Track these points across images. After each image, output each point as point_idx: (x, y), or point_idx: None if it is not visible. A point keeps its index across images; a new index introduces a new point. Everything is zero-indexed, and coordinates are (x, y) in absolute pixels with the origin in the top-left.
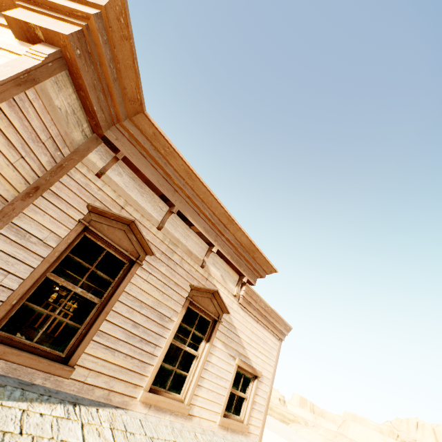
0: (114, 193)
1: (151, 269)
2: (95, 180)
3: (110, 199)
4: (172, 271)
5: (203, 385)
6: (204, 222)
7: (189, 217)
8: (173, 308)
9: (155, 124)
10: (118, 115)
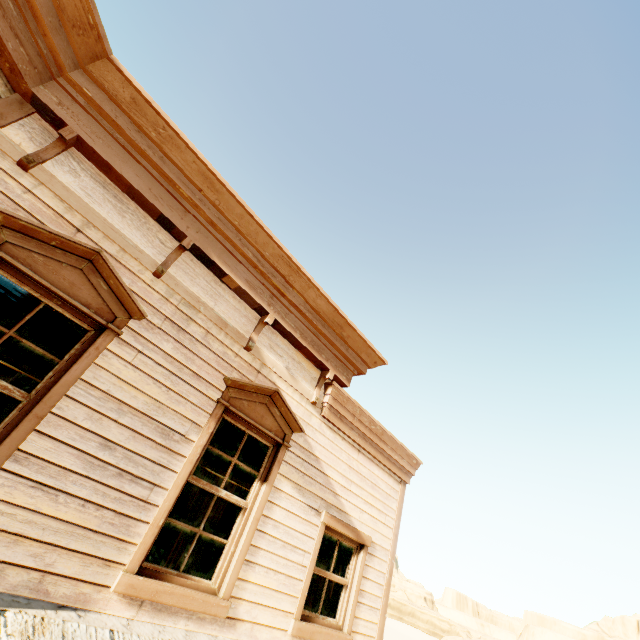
0: (60, 203)
1: (142, 345)
2: (18, 174)
3: (50, 212)
4: (187, 352)
5: (257, 560)
6: (247, 272)
7: (216, 258)
8: (191, 417)
9: (132, 81)
10: (56, 57)
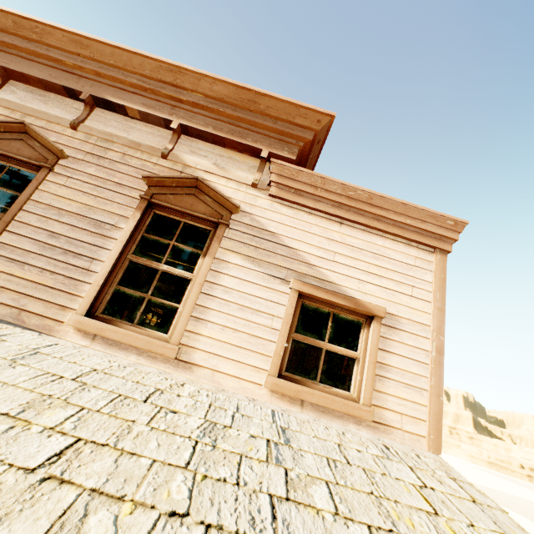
0: (7, 111)
1: (71, 173)
2: None
3: (2, 117)
4: (108, 171)
5: (208, 318)
6: (143, 98)
7: (111, 98)
8: (118, 213)
9: (6, 10)
10: None
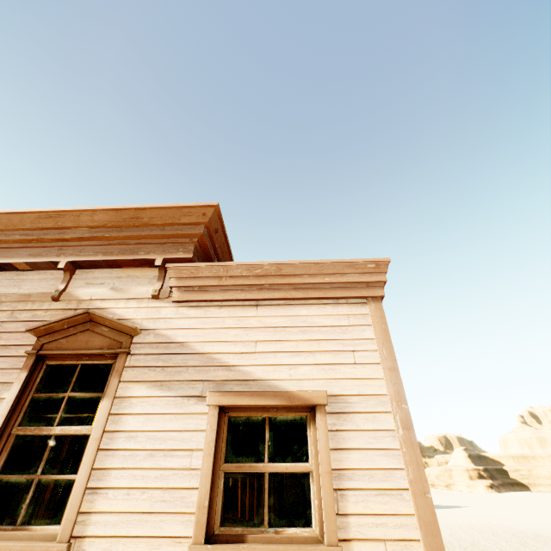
0: None
1: None
2: None
3: None
4: None
5: (109, 484)
6: (30, 249)
7: None
8: (2, 381)
9: None
10: None
